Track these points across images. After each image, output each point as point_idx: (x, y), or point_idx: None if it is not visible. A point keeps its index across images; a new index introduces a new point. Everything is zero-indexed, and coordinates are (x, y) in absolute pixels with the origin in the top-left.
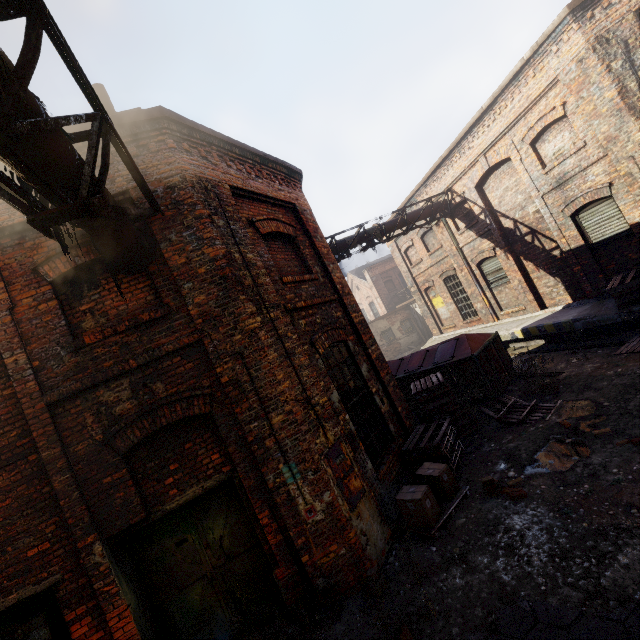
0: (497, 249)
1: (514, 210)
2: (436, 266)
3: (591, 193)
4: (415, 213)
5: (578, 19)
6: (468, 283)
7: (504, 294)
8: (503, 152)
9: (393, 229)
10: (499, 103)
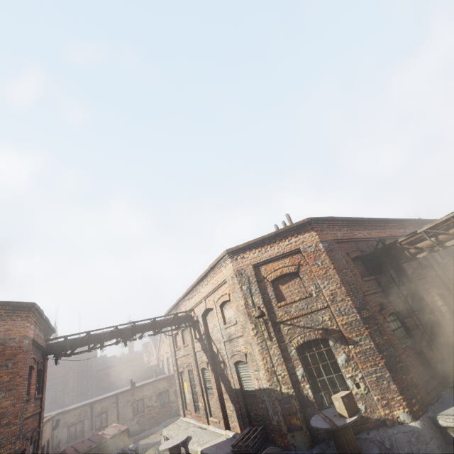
0: (209, 364)
1: (217, 341)
2: (186, 357)
3: (240, 355)
4: (164, 321)
5: (231, 257)
6: (197, 382)
7: (213, 402)
8: (211, 303)
9: (144, 331)
10: (209, 276)
